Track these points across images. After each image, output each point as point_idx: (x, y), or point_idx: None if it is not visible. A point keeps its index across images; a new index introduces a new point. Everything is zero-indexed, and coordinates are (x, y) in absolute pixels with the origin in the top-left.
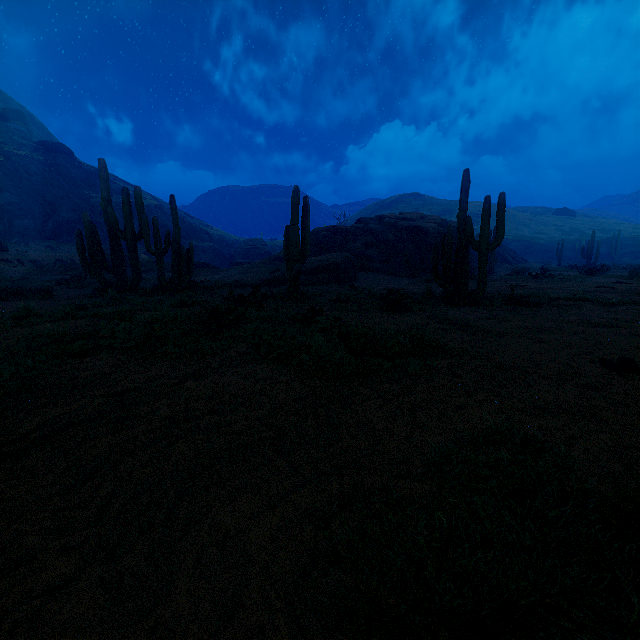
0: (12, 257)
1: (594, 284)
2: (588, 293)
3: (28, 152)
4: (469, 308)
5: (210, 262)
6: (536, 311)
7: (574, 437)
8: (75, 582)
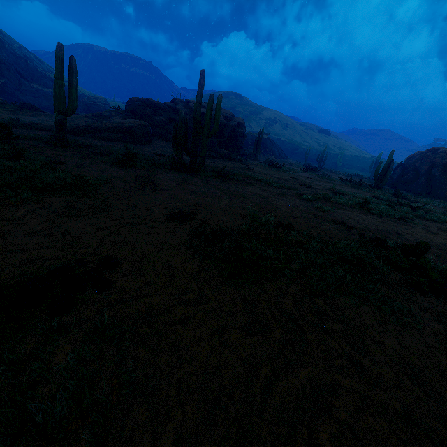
0: None
1: (293, 176)
2: (278, 179)
3: None
4: (183, 174)
5: (52, 108)
6: (222, 183)
7: (22, 250)
8: None
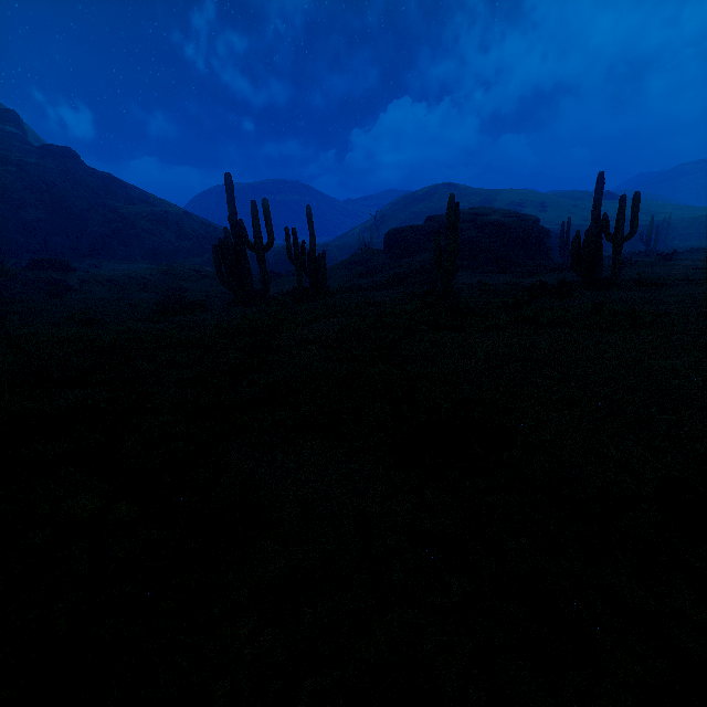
0: (88, 277)
1: (685, 267)
2: (692, 274)
3: (35, 159)
4: (615, 291)
5: (253, 272)
6: (673, 290)
7: None
8: (682, 376)
